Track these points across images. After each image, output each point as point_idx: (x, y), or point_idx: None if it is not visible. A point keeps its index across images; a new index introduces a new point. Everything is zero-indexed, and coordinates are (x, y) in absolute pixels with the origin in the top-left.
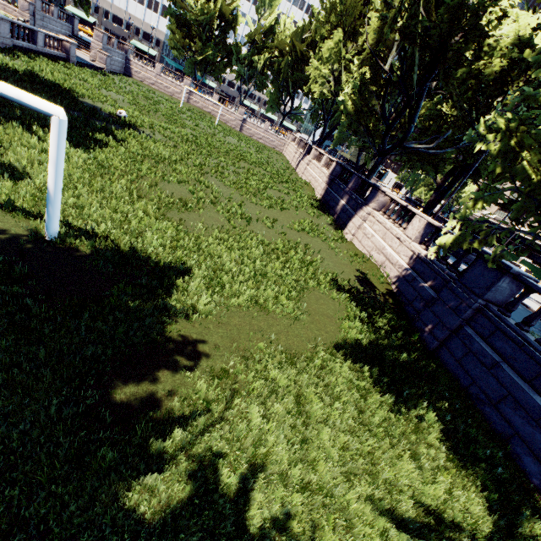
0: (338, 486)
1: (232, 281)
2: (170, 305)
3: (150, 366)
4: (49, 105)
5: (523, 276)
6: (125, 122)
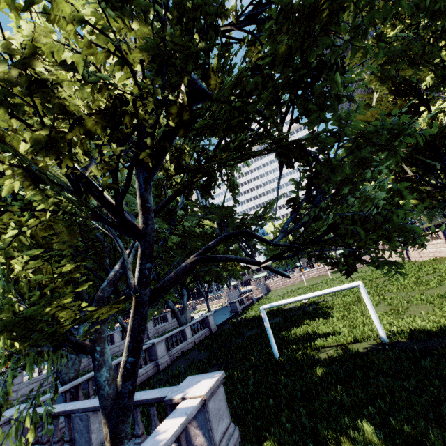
0: None
1: None
2: None
3: None
4: (356, 282)
5: None
6: (311, 303)
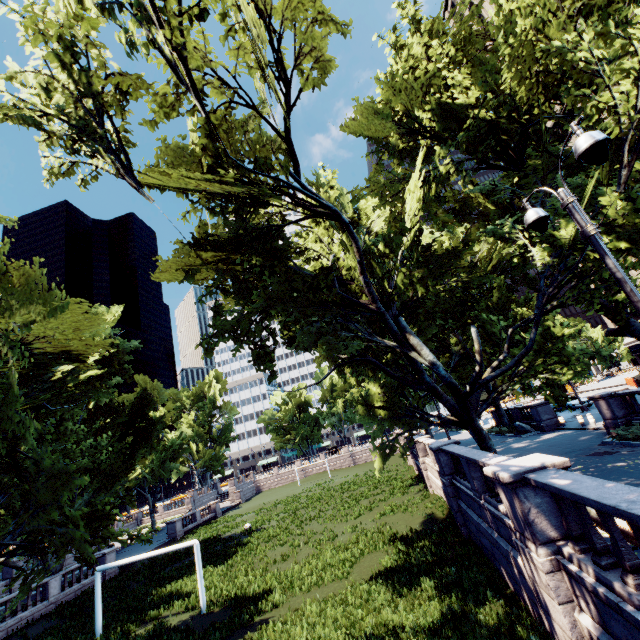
0: (328, 635)
1: (301, 581)
2: (257, 607)
3: (244, 633)
4: (193, 541)
5: (441, 447)
6: (250, 530)
